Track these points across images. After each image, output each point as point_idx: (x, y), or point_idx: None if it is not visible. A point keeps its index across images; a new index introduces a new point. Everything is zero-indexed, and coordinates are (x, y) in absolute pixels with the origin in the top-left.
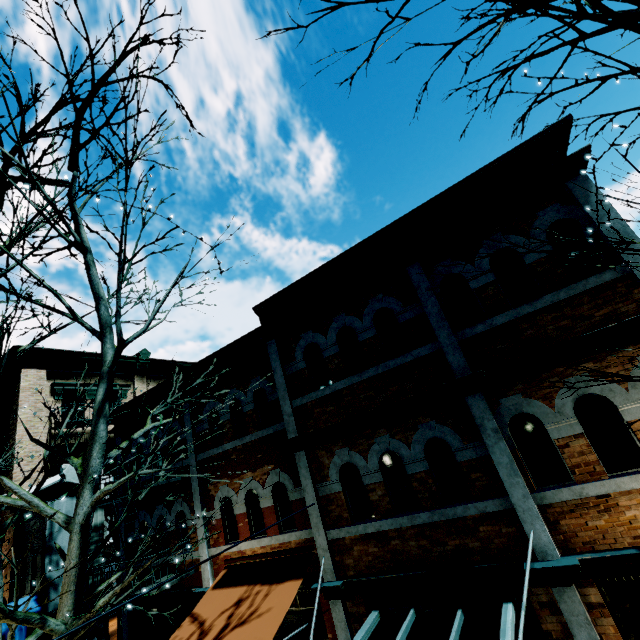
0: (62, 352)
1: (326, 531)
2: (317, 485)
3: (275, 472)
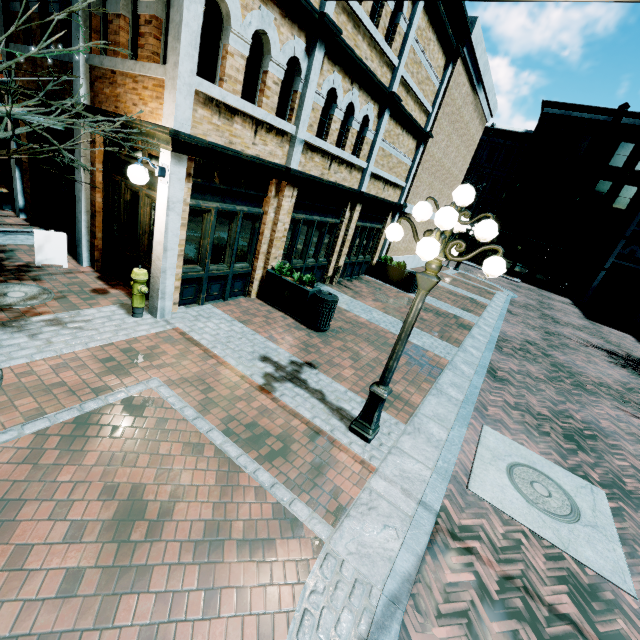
0: None
1: (9, 43)
2: None
3: None
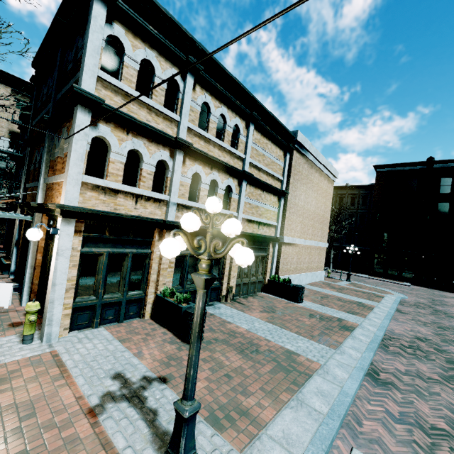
0: (21, 80)
1: (26, 184)
2: (31, 165)
3: None
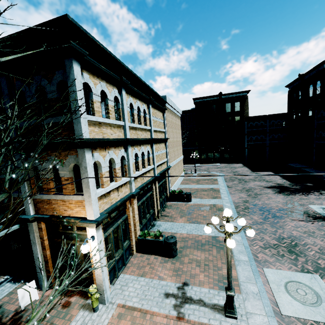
0: None
1: None
2: None
3: None
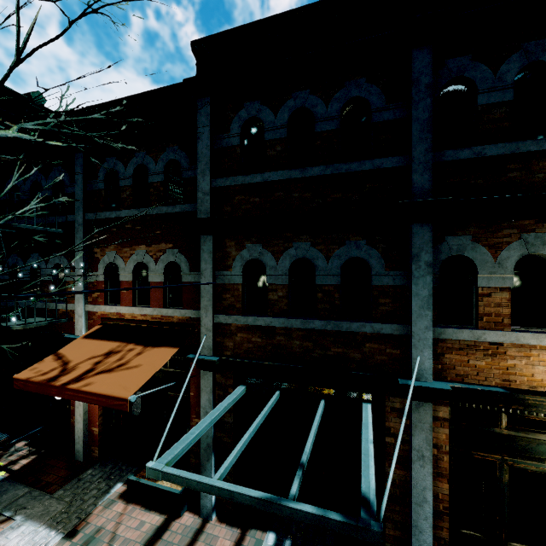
0: None
1: (214, 315)
2: (216, 272)
3: (172, 252)
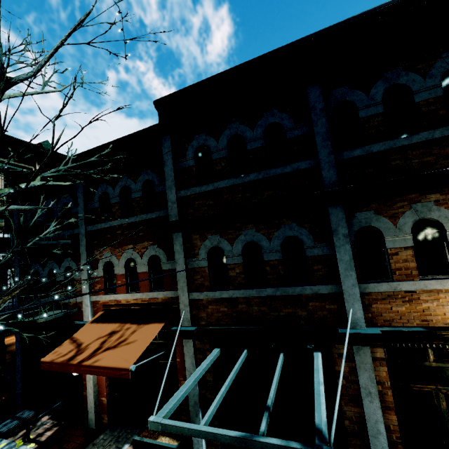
0: None
1: (189, 293)
2: (187, 260)
3: (153, 247)
